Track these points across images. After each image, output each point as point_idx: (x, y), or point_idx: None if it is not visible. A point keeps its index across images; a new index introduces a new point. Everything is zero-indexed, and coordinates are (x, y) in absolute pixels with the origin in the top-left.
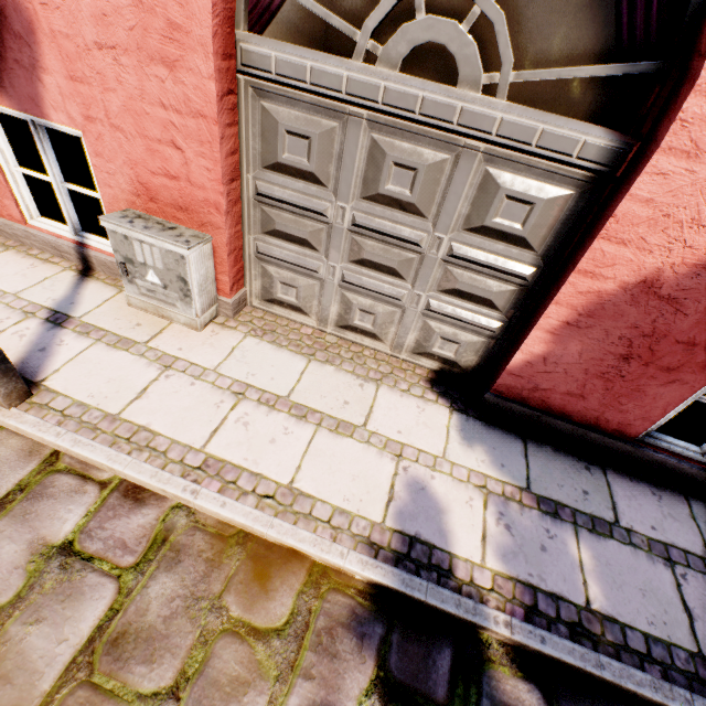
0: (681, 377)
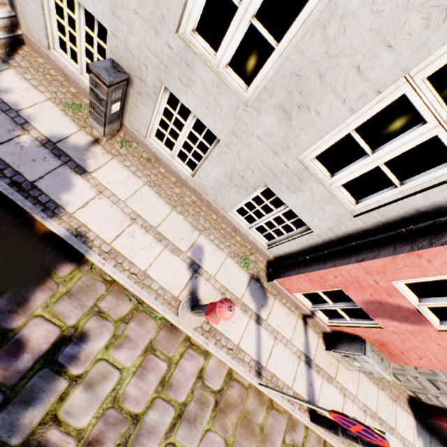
0: None
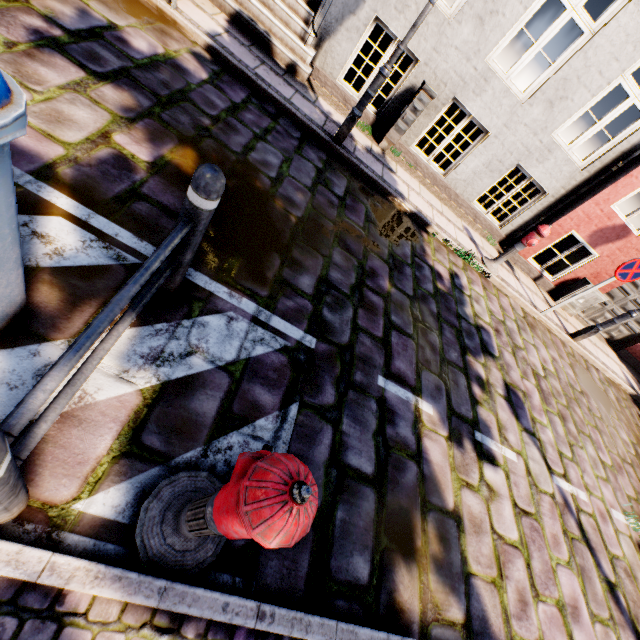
0: None
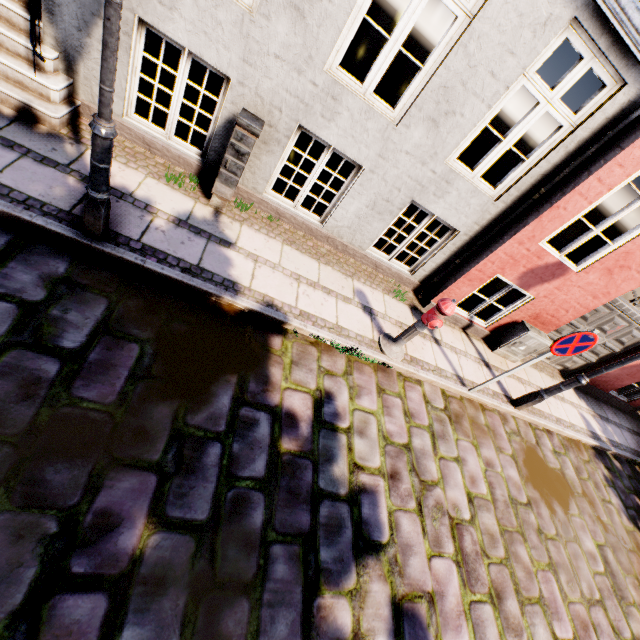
0: (634, 379)
